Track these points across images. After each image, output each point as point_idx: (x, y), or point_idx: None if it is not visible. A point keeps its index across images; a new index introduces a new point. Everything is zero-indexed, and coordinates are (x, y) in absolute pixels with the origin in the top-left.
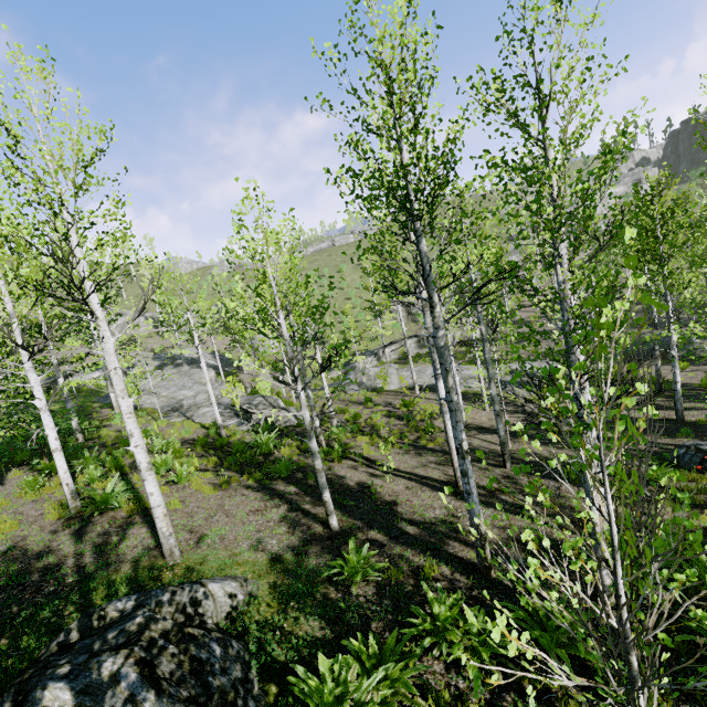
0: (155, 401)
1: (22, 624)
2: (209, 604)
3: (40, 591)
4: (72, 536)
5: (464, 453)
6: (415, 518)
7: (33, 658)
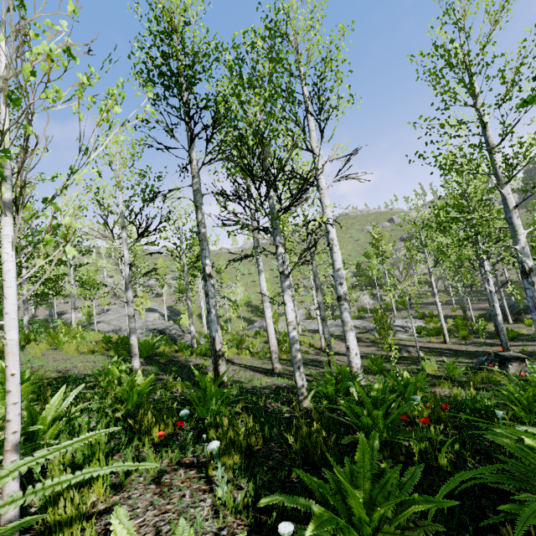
0: (105, 327)
1: None
2: None
3: None
4: None
5: (206, 276)
6: None
7: None
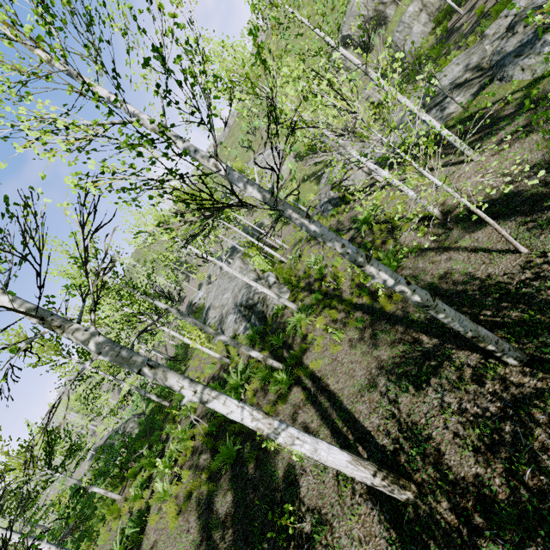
0: (215, 314)
1: None
2: None
3: None
4: None
5: None
6: None
7: None
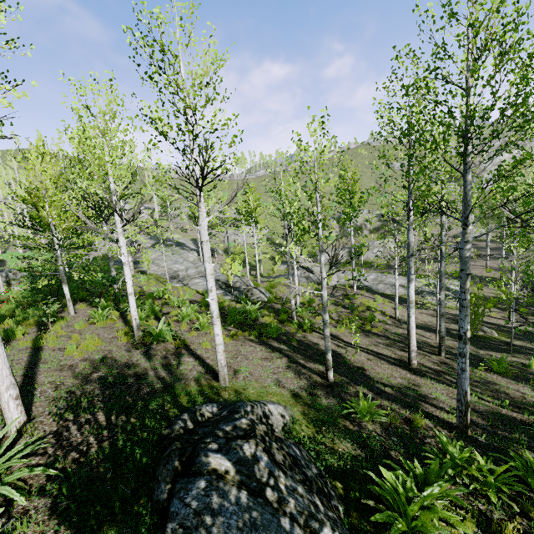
0: (157, 269)
1: (140, 410)
2: (273, 419)
3: (140, 390)
4: (143, 356)
5: (467, 340)
6: (384, 382)
7: (160, 435)
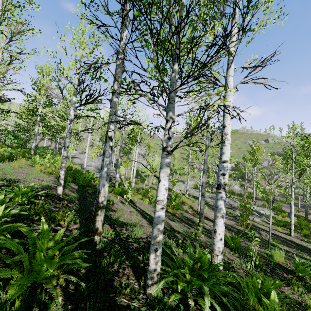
0: (79, 161)
1: None
2: None
3: None
4: None
5: (107, 137)
6: (112, 217)
7: None
